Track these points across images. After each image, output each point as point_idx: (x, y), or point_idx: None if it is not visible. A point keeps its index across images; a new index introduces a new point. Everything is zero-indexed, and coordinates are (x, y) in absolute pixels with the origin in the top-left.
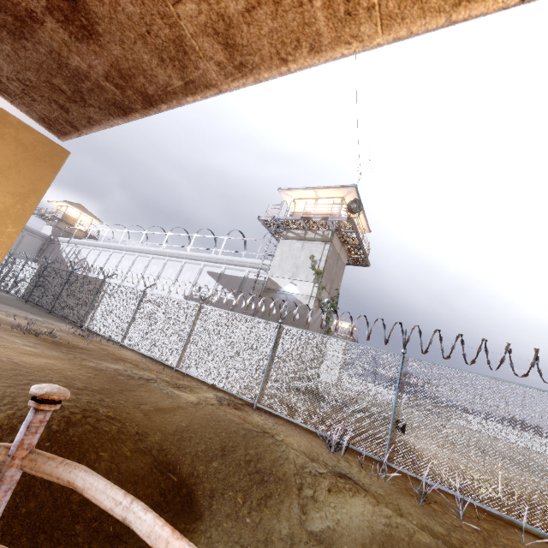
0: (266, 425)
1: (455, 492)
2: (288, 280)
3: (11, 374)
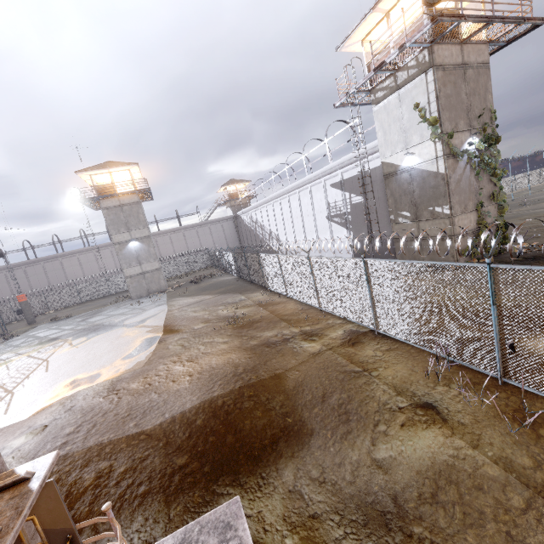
0: (373, 358)
1: None
2: (402, 153)
3: (207, 381)
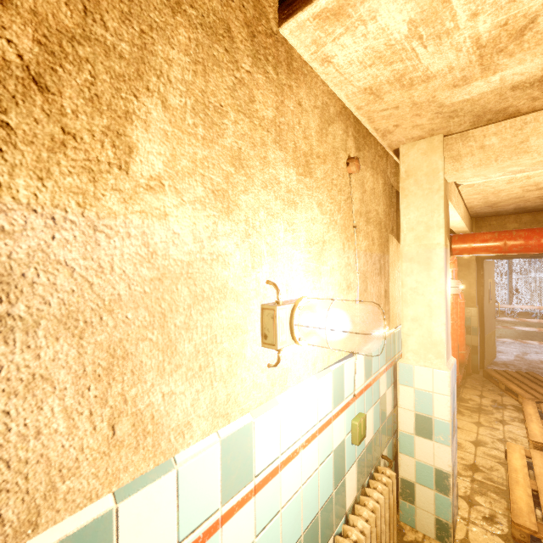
0: None
1: None
2: None
3: None
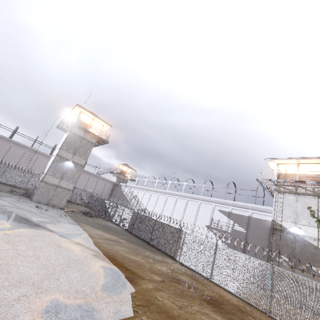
0: None
1: None
2: (292, 223)
3: None
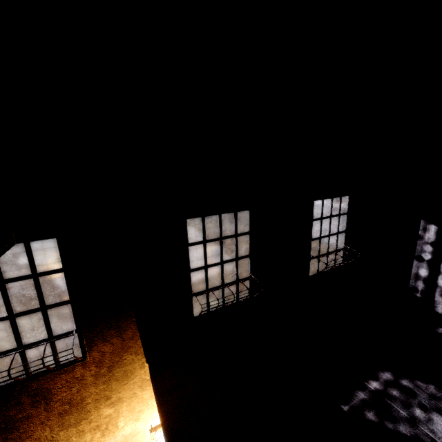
0: None
1: None
2: None
3: None
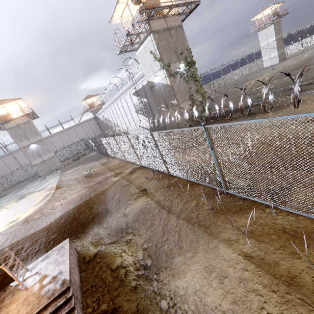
0: (135, 177)
1: (184, 178)
2: (153, 76)
3: (68, 205)
